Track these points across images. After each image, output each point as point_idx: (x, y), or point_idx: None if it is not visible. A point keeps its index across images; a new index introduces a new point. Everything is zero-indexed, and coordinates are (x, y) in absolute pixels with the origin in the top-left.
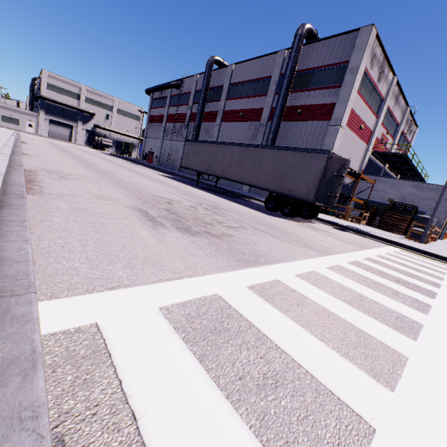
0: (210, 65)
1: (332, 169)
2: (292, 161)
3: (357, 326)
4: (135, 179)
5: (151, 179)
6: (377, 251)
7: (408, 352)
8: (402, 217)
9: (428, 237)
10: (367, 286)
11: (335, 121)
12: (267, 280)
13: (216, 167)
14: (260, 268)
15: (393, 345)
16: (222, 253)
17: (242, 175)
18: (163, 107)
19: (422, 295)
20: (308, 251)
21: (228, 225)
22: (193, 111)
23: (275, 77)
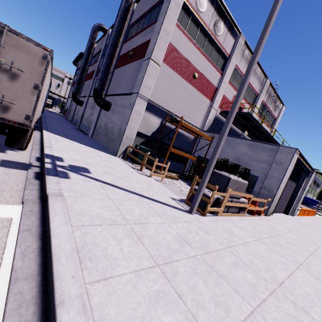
0: (94, 29)
1: None
2: None
3: None
4: None
5: None
6: None
7: None
8: None
9: (208, 204)
10: None
11: (148, 54)
12: None
13: None
14: None
15: None
16: None
17: None
18: None
19: None
20: None
21: None
22: (88, 72)
23: (125, 28)
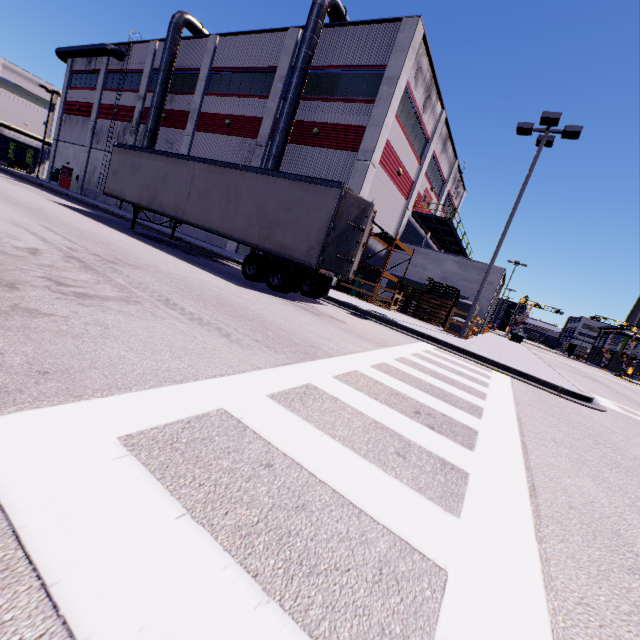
0: (177, 26)
1: (347, 215)
2: (287, 197)
3: None
4: None
5: (6, 199)
6: (401, 350)
7: None
8: (442, 303)
9: (469, 329)
10: (344, 442)
11: (365, 153)
12: None
13: (166, 198)
14: None
15: None
16: None
17: (207, 216)
18: (93, 88)
19: (455, 445)
20: (257, 354)
21: (78, 292)
22: (148, 105)
23: (283, 69)
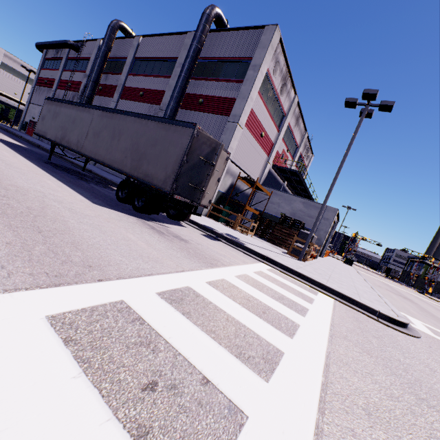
0: (113, 28)
1: (200, 151)
2: (154, 135)
3: None
4: None
5: None
6: (228, 271)
7: None
8: (290, 232)
9: (307, 254)
10: None
11: (234, 117)
12: None
13: (72, 136)
14: None
15: None
16: None
17: (97, 150)
18: (57, 69)
19: None
20: None
21: None
22: None
23: (181, 58)
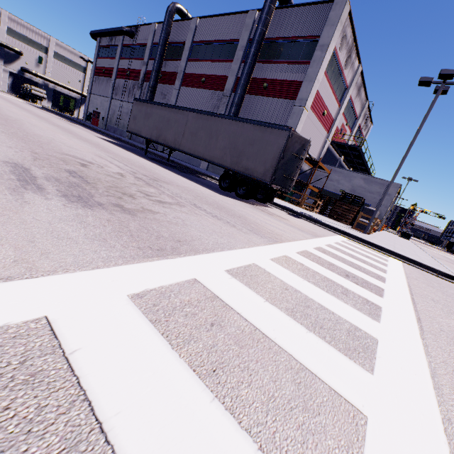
0: (171, 13)
1: (292, 149)
2: (251, 136)
3: (298, 358)
4: (54, 134)
5: (81, 138)
6: (327, 239)
7: (366, 402)
8: (351, 208)
9: (371, 228)
10: (315, 284)
11: (300, 101)
12: (176, 280)
13: (168, 135)
14: (174, 260)
15: (346, 391)
16: (120, 236)
17: (196, 147)
18: (113, 58)
19: (372, 293)
20: (253, 238)
21: (158, 200)
22: (149, 68)
23: (243, 41)
